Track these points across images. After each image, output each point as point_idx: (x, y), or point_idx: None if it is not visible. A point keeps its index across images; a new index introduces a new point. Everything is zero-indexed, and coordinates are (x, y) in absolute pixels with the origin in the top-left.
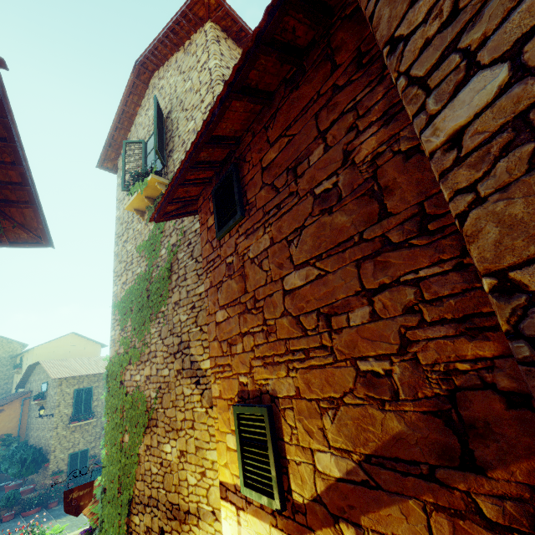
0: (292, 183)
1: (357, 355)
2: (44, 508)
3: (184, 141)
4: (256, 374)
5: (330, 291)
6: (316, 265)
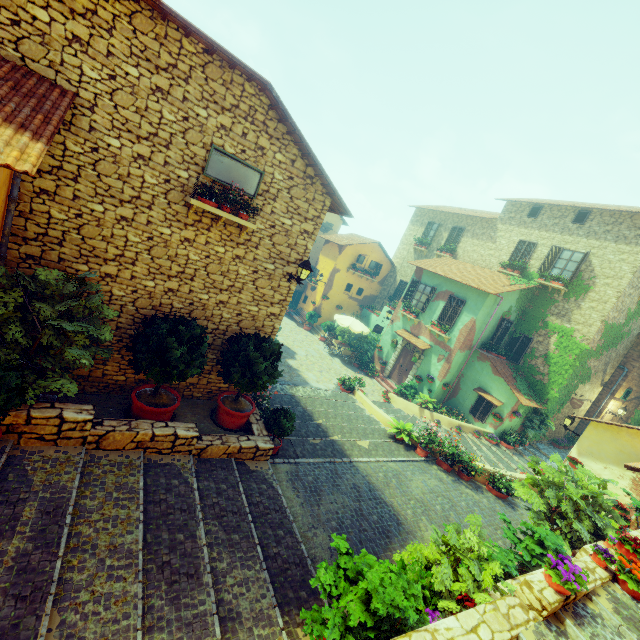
0: None
1: None
2: None
3: None
4: (632, 386)
5: None
6: None
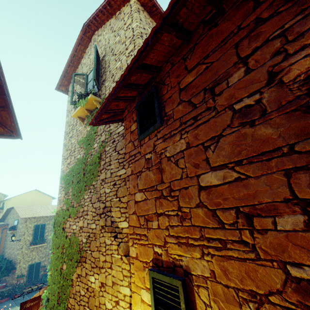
0: (210, 100)
1: (287, 260)
2: (11, 298)
3: (113, 74)
4: (170, 249)
5: (252, 193)
6: (235, 169)
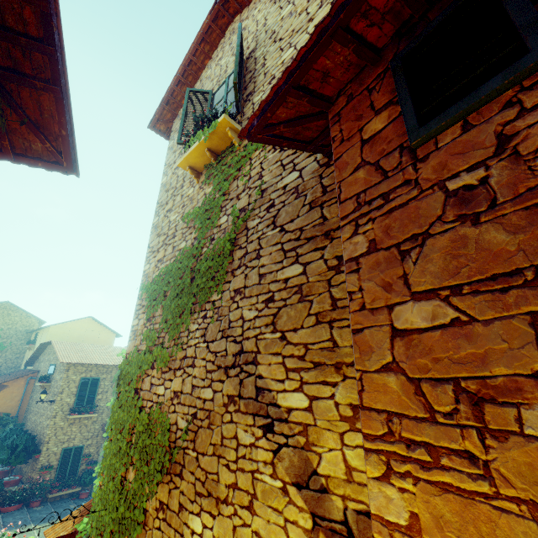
0: None
1: None
2: (25, 506)
3: (273, 77)
4: None
5: None
6: None
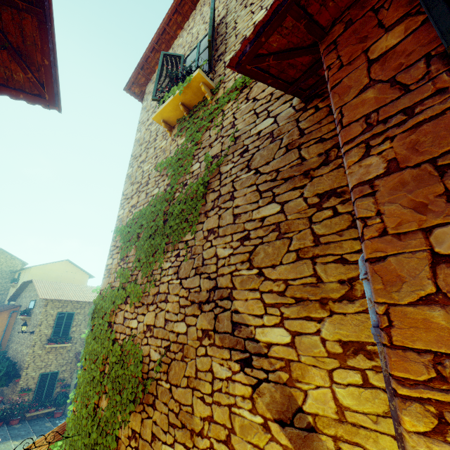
0: None
1: None
2: (6, 424)
3: (244, 37)
4: None
5: None
6: None
